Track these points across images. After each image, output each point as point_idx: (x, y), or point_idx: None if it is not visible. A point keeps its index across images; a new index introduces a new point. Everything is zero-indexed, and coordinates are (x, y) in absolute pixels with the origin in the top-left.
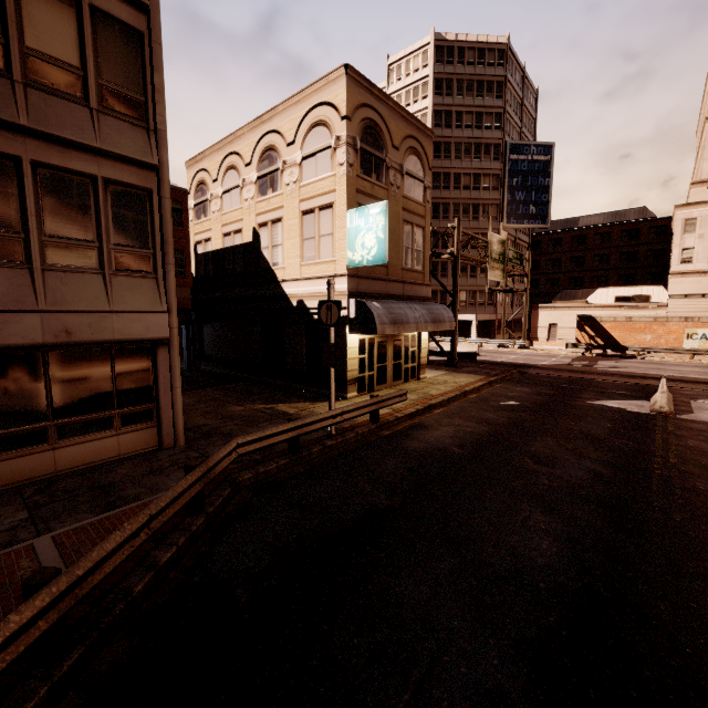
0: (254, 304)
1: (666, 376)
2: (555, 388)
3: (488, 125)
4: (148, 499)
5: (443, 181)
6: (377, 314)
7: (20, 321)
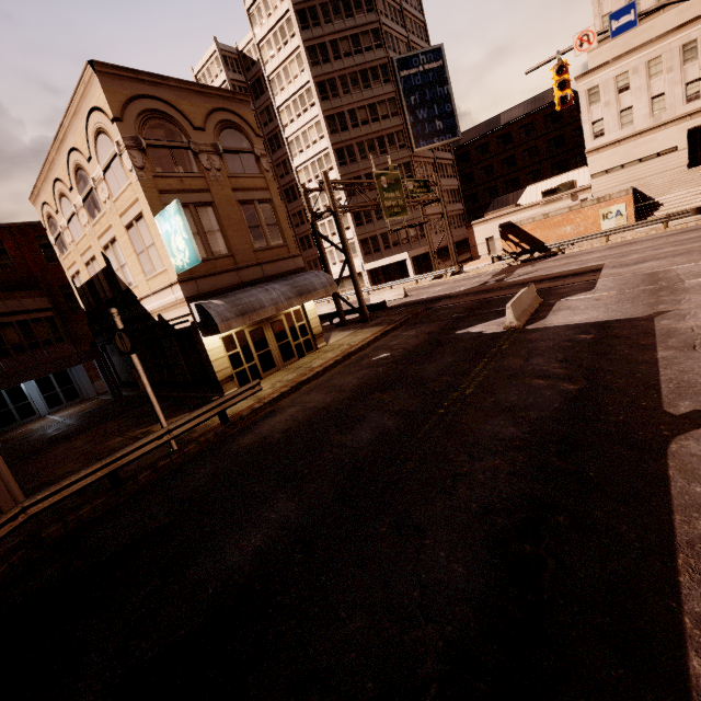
0: (132, 327)
1: (564, 273)
2: (441, 322)
3: (368, 46)
4: None
5: (339, 123)
6: (217, 313)
7: None
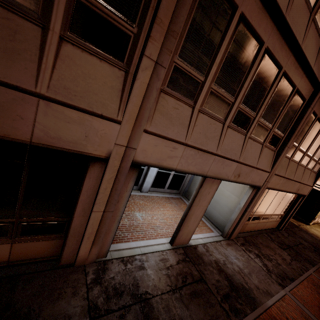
0: None
1: None
2: None
3: None
4: (318, 265)
5: None
6: None
7: (296, 185)
